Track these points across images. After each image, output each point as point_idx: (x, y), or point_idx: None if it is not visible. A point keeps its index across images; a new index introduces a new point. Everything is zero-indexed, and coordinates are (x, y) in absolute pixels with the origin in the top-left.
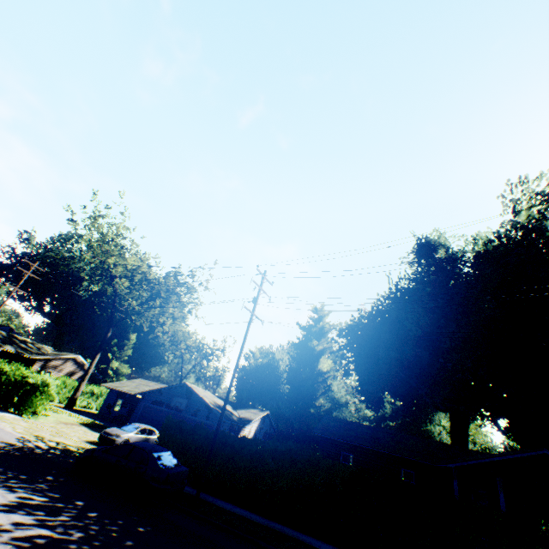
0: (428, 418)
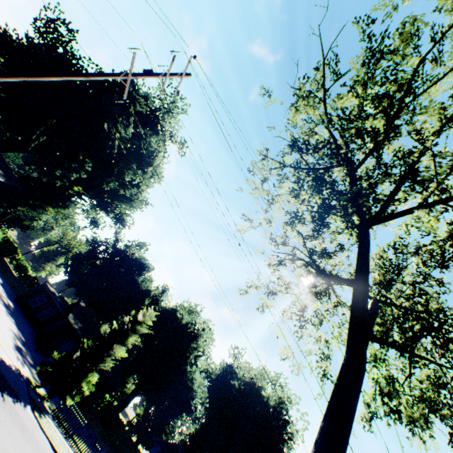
0: (14, 139)
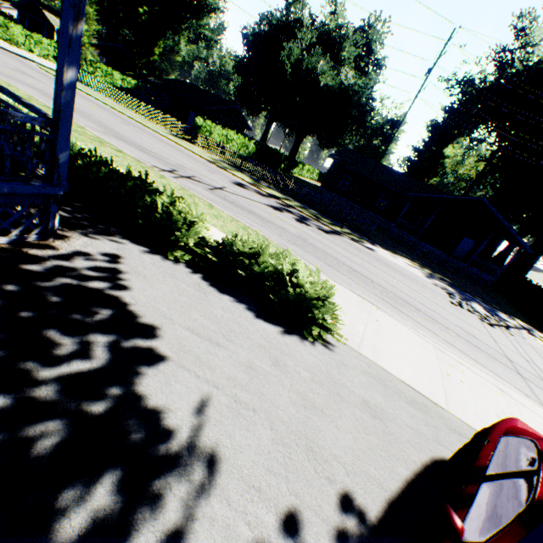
0: None
